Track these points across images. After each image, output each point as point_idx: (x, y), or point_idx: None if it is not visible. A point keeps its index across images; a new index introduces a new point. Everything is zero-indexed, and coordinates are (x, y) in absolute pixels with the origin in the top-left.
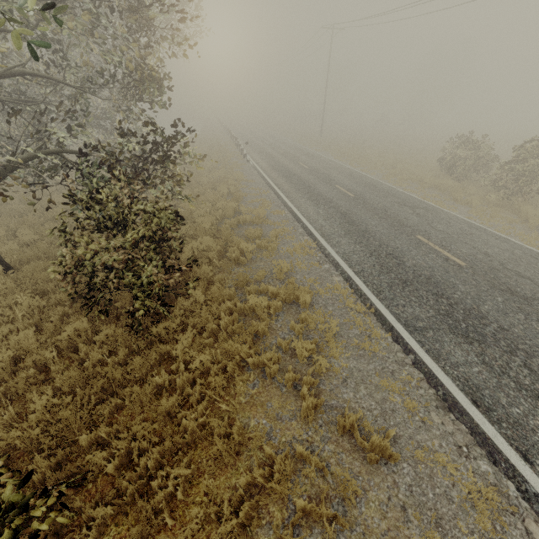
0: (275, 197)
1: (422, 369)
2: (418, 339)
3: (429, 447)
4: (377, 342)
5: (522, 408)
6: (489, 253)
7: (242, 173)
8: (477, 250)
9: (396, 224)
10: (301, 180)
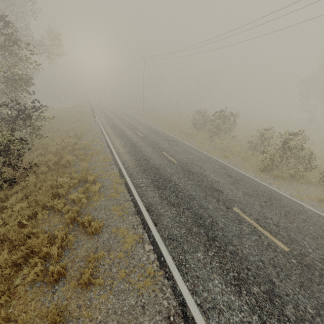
0: (102, 137)
1: (134, 201)
2: (138, 191)
3: (121, 227)
4: (119, 193)
5: (165, 209)
6: (190, 158)
7: (89, 126)
8: (186, 157)
9: (156, 147)
10: (120, 129)
